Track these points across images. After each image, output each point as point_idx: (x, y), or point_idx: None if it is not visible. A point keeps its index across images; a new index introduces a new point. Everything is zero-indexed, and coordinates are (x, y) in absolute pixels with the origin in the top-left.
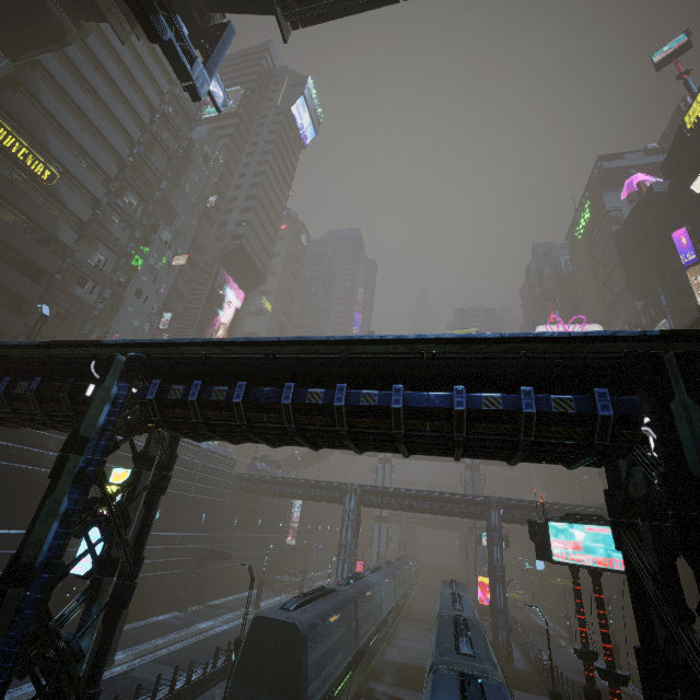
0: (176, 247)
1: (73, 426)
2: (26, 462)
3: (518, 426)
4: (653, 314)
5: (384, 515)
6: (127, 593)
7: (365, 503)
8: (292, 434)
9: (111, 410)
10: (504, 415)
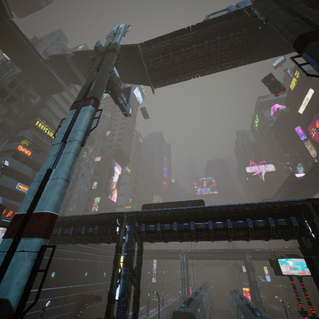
0: (95, 153)
1: (105, 241)
2: (63, 256)
3: (269, 230)
4: (294, 160)
5: (194, 262)
6: (138, 304)
7: (190, 258)
8: (194, 238)
9: (128, 236)
10: (264, 226)
